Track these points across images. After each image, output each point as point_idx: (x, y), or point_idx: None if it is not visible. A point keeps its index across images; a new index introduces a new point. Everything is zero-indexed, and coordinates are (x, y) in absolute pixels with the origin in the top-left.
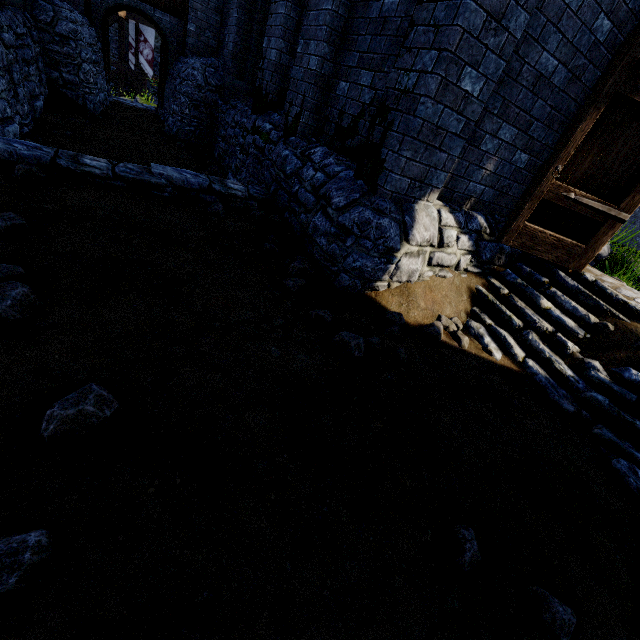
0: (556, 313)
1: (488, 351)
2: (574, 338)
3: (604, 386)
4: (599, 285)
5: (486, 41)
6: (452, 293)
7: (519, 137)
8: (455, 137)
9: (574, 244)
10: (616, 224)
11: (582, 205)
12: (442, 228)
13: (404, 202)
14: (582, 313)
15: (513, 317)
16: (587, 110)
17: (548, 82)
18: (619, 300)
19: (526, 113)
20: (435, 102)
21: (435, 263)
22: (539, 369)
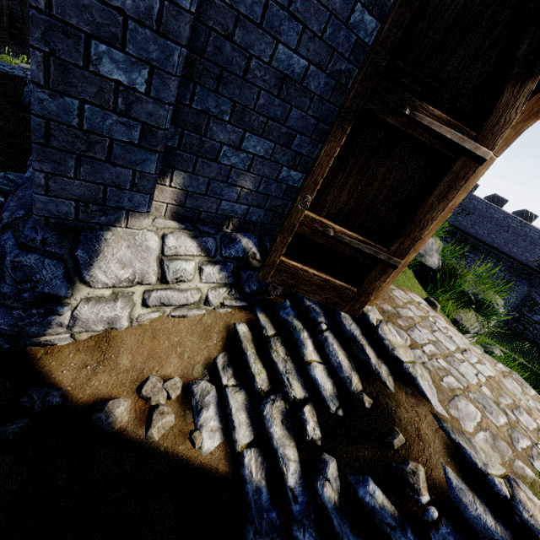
0: (314, 372)
1: (192, 440)
2: (324, 413)
3: (325, 513)
4: (378, 333)
5: (117, 2)
6: (193, 337)
7: (279, 151)
8: (134, 147)
9: (344, 286)
10: (388, 269)
11: (345, 244)
12: (166, 260)
13: (82, 229)
14: (345, 374)
15: (256, 377)
16: (332, 128)
17: (301, 86)
18: (394, 356)
19: (279, 123)
20: (55, 92)
21: (158, 303)
22: (255, 471)
